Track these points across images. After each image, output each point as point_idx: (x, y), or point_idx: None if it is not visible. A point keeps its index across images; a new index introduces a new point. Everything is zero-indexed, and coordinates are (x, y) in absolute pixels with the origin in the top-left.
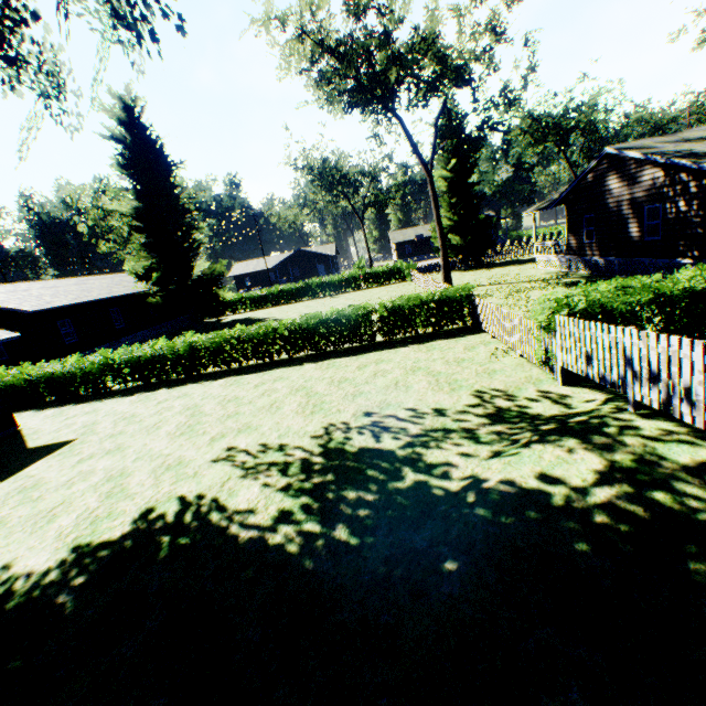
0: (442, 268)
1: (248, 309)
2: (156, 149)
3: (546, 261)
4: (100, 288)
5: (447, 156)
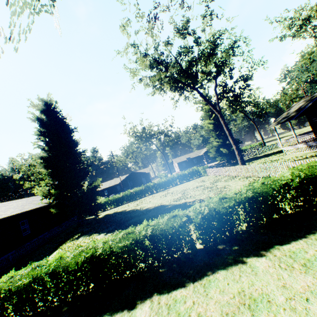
0: (239, 161)
1: (112, 206)
2: (61, 122)
3: (294, 149)
4: (15, 207)
5: (208, 114)
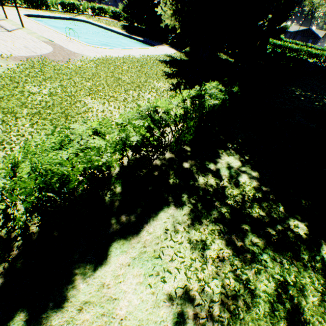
0: None
1: None
2: None
3: None
4: None
5: None
